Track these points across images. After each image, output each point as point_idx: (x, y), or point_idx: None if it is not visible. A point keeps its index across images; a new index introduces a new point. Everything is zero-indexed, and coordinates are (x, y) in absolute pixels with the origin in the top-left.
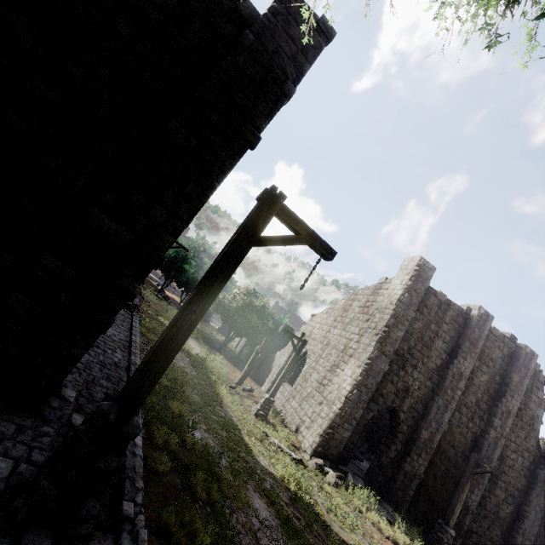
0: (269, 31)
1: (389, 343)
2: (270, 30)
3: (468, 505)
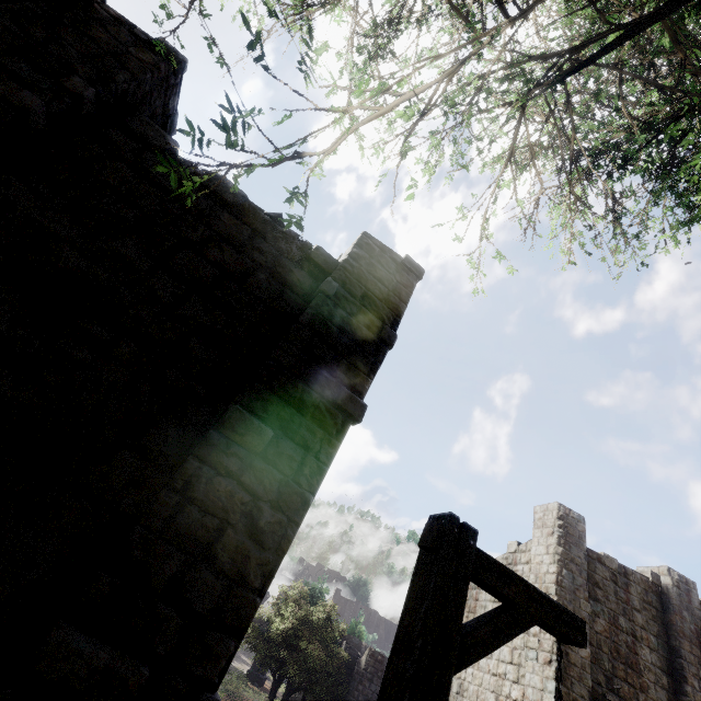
0: (353, 275)
1: (575, 678)
2: (354, 274)
3: None
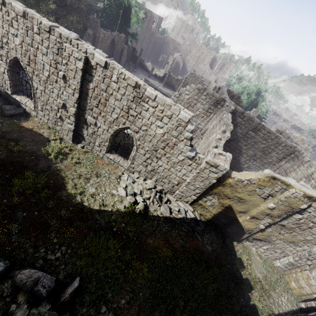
0: None
1: None
2: None
3: (138, 47)
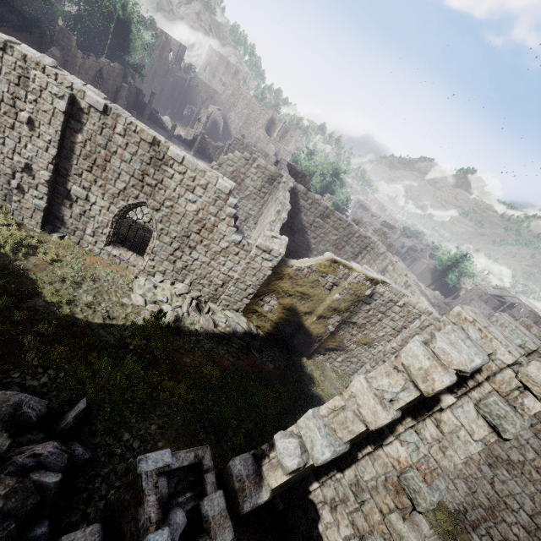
0: None
1: None
2: None
3: (145, 88)
